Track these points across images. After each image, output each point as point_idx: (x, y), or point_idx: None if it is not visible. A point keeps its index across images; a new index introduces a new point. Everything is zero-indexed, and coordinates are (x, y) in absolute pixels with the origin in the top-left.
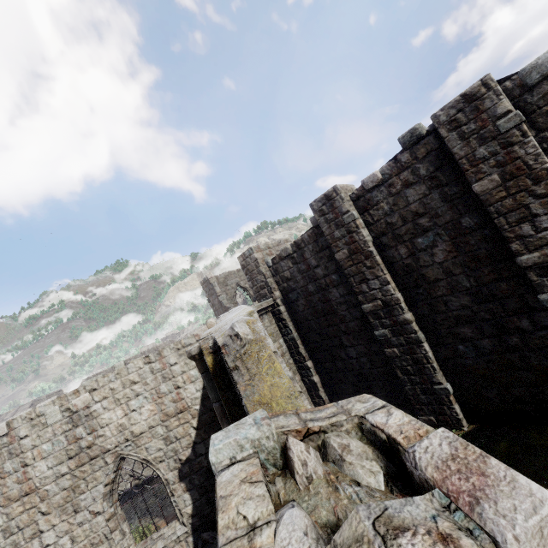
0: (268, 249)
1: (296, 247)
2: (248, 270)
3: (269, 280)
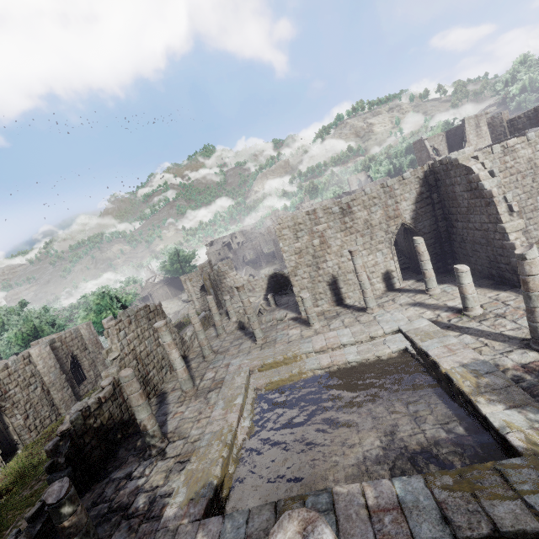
0: (507, 114)
1: (534, 111)
2: (492, 125)
3: (506, 130)
